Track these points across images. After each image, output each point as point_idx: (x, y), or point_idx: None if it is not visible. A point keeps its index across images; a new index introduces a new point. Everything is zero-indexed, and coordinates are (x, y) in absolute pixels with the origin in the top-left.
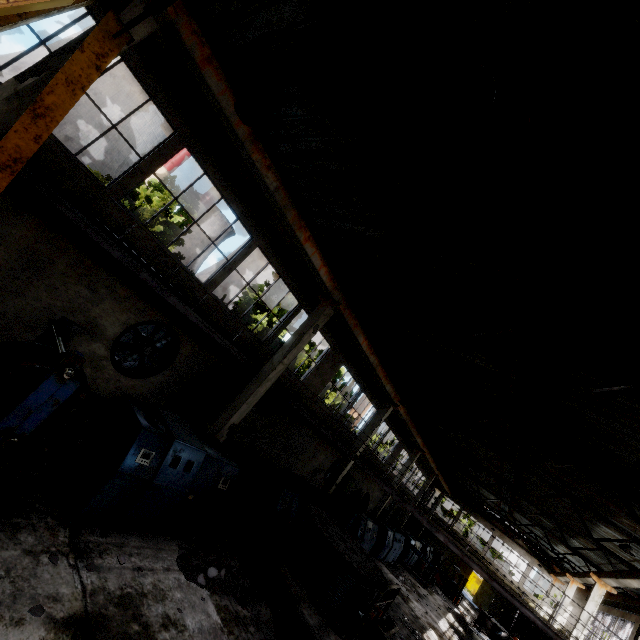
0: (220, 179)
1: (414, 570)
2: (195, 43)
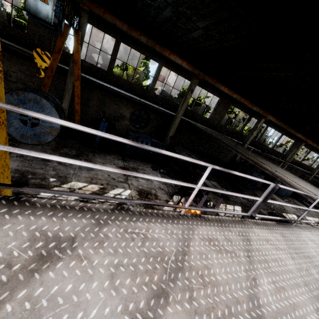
0: (137, 47)
1: (308, 203)
2: (98, 10)
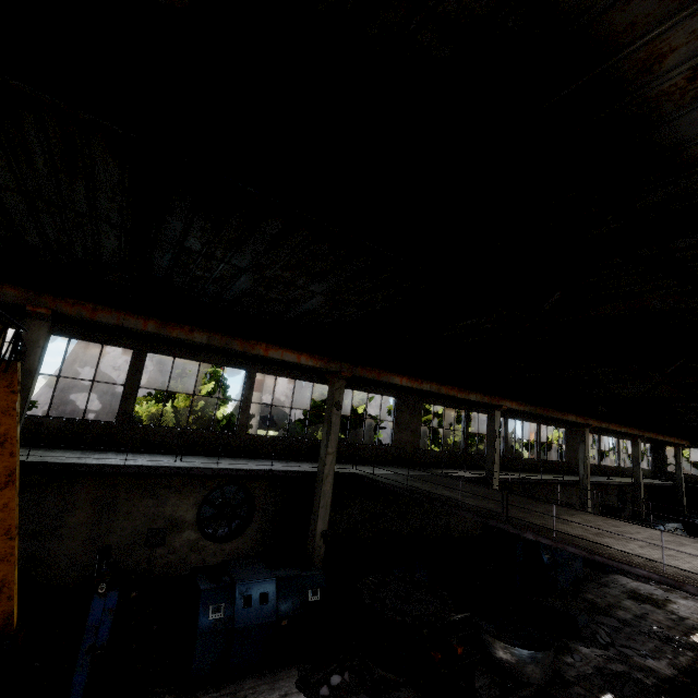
0: (188, 352)
1: None
2: (79, 309)
